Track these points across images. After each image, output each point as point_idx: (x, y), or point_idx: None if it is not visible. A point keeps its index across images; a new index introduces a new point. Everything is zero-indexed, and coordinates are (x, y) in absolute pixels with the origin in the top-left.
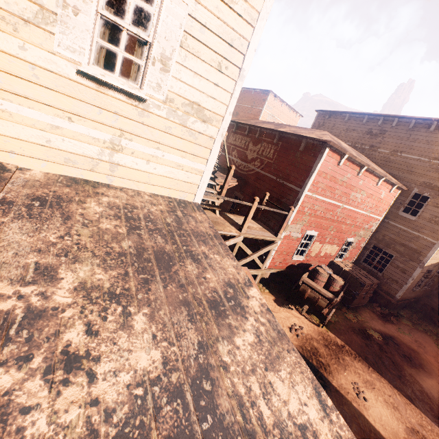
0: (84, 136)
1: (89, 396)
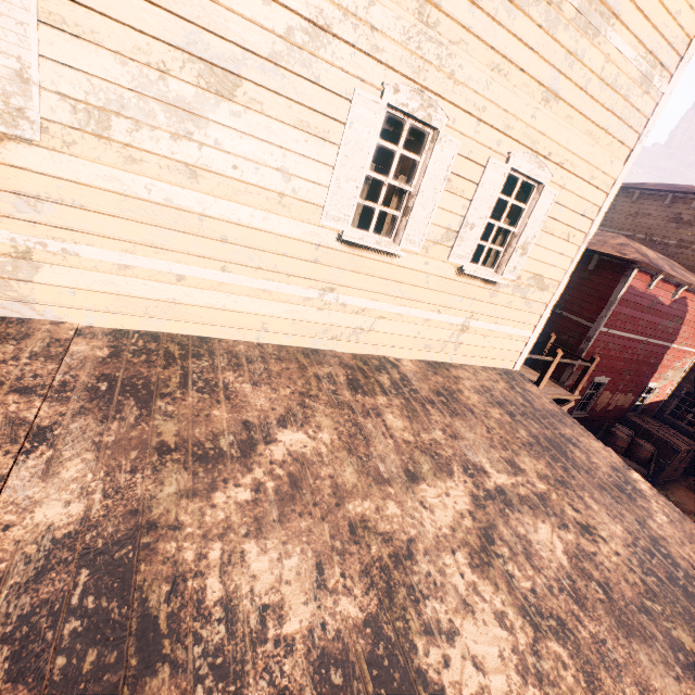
0: (444, 323)
1: (612, 550)
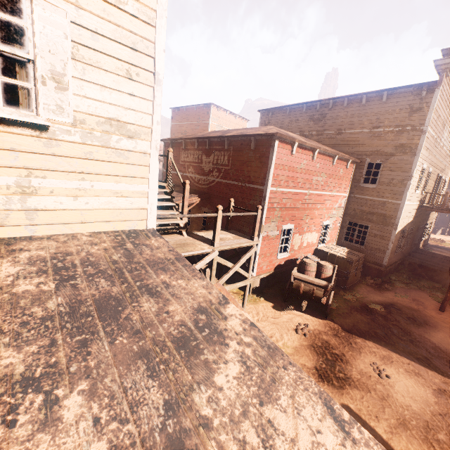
0: None
1: None
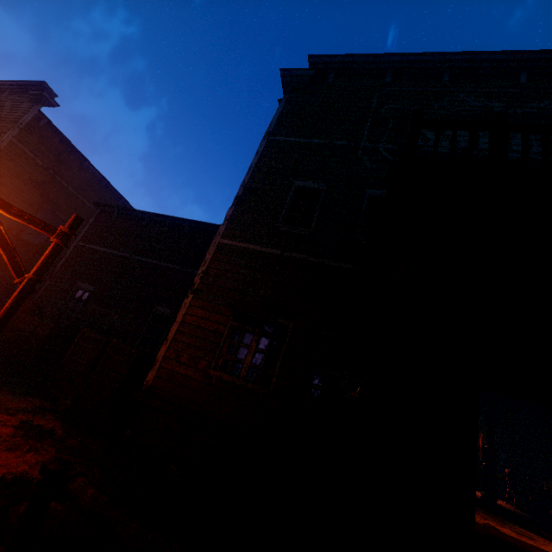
0: None
1: None
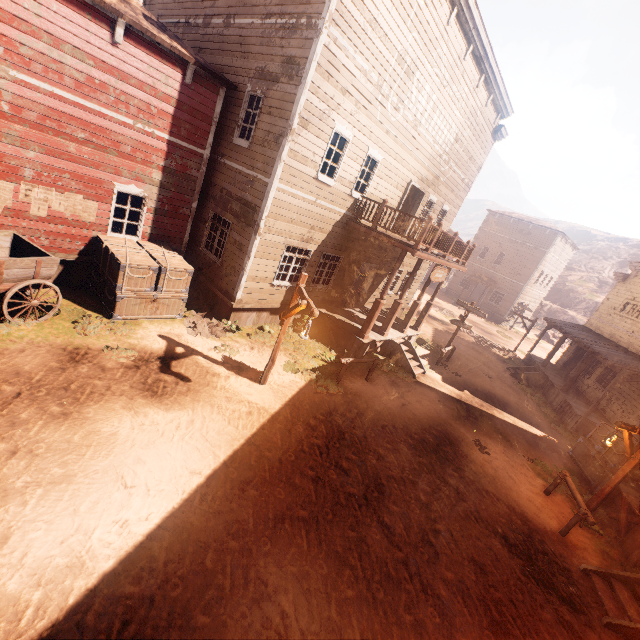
0: None
1: None
